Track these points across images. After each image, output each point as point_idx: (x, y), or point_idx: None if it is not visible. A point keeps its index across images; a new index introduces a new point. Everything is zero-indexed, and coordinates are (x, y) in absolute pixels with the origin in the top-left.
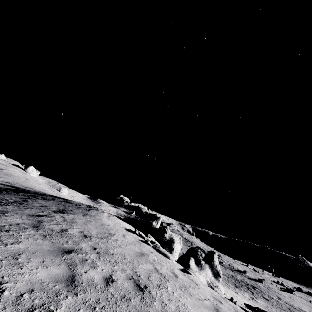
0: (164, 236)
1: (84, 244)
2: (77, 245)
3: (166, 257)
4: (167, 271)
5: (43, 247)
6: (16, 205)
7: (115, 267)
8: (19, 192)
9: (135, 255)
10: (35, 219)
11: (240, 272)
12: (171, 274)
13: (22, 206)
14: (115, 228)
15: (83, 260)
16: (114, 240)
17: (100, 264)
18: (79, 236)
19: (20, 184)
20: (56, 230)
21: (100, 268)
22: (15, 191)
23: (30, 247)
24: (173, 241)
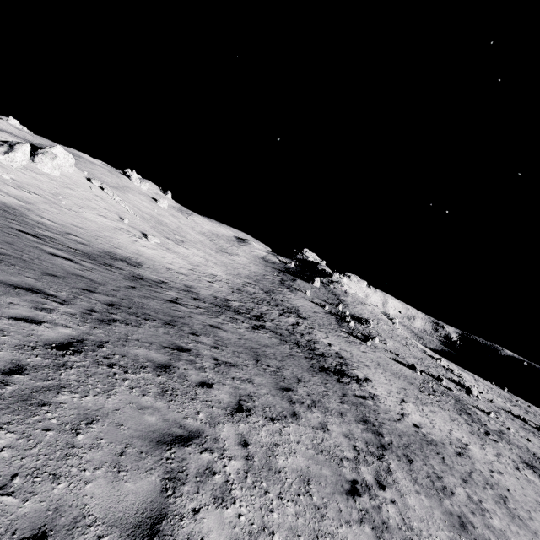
0: (37, 151)
1: None
2: None
3: None
4: None
5: None
6: None
7: None
8: None
9: None
10: None
11: (365, 336)
12: None
13: None
14: None
15: None
16: None
17: None
18: None
19: None
20: None
21: None
22: None
23: None
24: (40, 154)
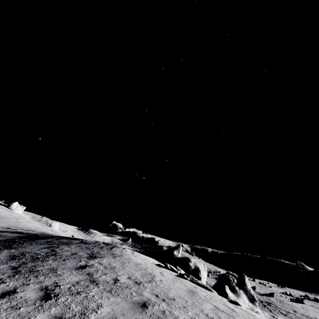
0: (189, 266)
1: (146, 293)
2: (142, 295)
3: (209, 290)
4: (224, 306)
5: (122, 305)
6: (53, 259)
7: (189, 314)
8: (35, 240)
9: (189, 294)
10: (84, 272)
11: None
12: (229, 309)
13: (58, 258)
14: (149, 266)
15: (162, 312)
16: (159, 280)
17: (177, 314)
18: (133, 284)
19: (19, 227)
20: (111, 282)
21: (181, 318)
22: (31, 239)
23: (115, 309)
24: (199, 269)
